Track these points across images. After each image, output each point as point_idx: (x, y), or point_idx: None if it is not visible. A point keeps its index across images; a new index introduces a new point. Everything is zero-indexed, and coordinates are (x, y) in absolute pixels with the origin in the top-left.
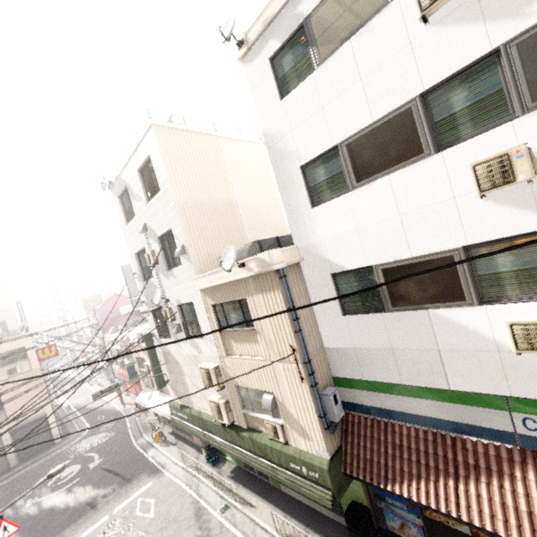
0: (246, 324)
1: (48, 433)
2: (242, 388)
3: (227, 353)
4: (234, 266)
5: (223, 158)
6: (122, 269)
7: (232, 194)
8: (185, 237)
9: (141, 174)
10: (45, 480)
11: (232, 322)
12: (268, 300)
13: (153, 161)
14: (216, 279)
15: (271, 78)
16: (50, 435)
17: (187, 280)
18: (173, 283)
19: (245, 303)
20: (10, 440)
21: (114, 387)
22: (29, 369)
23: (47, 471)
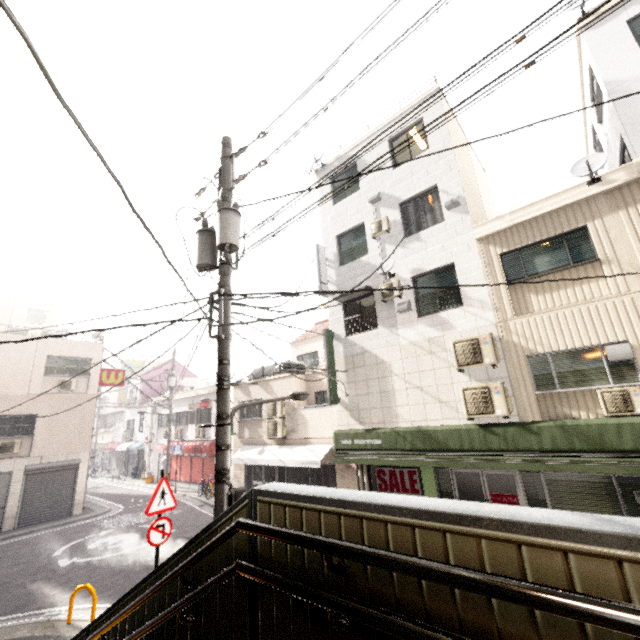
0: (572, 262)
1: (70, 494)
2: (539, 359)
3: (514, 315)
4: (575, 187)
5: (469, 155)
6: (317, 248)
7: (477, 187)
8: (462, 188)
9: (390, 145)
10: (289, 398)
11: (538, 269)
12: (639, 213)
13: (426, 122)
14: (528, 214)
15: (628, 35)
16: (72, 498)
17: (451, 237)
18: (414, 249)
19: (575, 236)
20: (21, 484)
21: (301, 367)
22: (84, 391)
23: (75, 537)
